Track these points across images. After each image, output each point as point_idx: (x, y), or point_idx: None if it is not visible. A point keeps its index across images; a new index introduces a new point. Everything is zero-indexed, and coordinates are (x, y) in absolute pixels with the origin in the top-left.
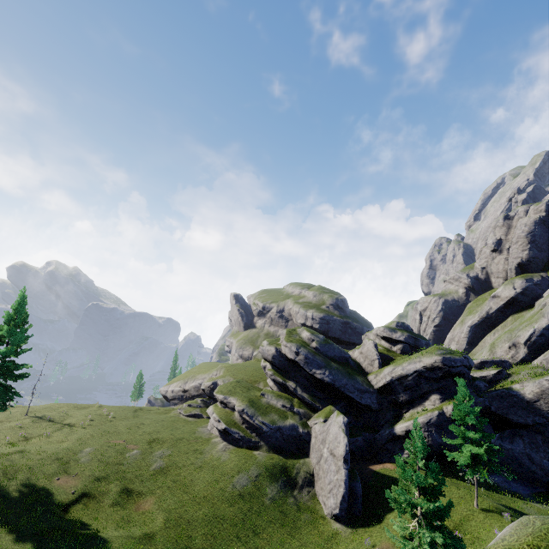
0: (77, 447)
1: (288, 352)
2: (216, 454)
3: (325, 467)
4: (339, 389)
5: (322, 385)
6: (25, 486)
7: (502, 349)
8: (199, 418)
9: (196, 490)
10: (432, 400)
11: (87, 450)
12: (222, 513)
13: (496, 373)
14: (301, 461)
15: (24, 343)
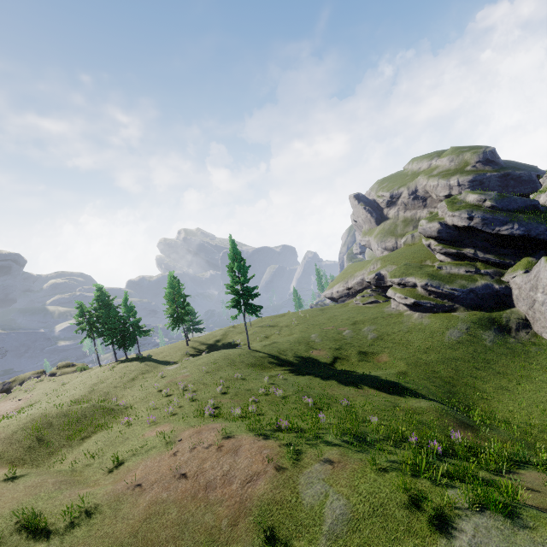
0: (305, 335)
1: (458, 221)
2: (416, 321)
3: (543, 309)
4: (536, 237)
5: (509, 241)
6: (297, 358)
7: None
8: (376, 303)
9: (415, 345)
10: None
11: (313, 336)
12: (450, 356)
13: None
14: (507, 311)
15: (246, 274)
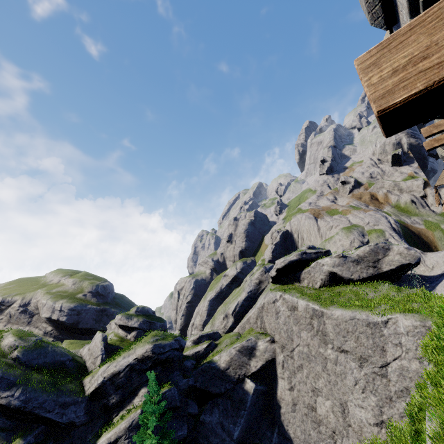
0: None
1: None
2: None
3: None
4: (32, 411)
5: (11, 411)
6: None
7: (219, 320)
8: None
9: None
10: (141, 395)
11: None
12: None
13: (206, 346)
14: None
15: None
